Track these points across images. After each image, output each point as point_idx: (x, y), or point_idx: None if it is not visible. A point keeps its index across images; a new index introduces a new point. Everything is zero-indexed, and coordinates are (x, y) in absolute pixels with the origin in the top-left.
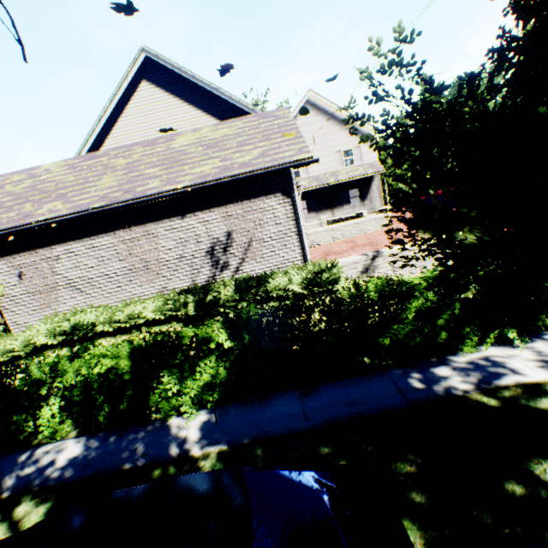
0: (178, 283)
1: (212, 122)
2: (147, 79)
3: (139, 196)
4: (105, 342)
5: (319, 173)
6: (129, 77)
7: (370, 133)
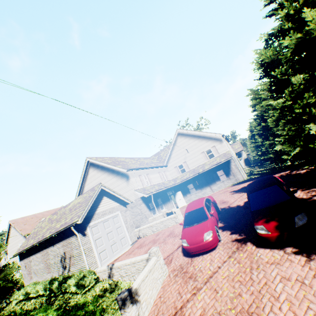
0: (55, 274)
1: (111, 176)
2: (91, 166)
3: (42, 239)
4: (32, 301)
5: (195, 166)
6: (85, 169)
7: (218, 136)
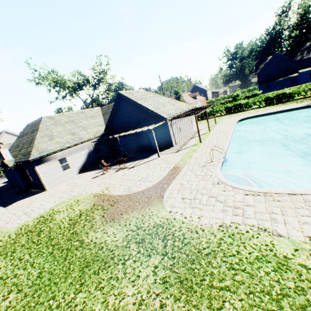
0: None
1: None
2: None
3: None
4: None
5: None
6: None
7: None
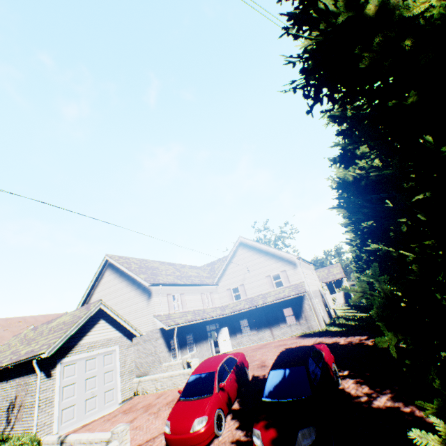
0: None
1: (130, 287)
2: (109, 267)
3: None
4: None
5: (255, 294)
6: (100, 269)
7: (292, 258)
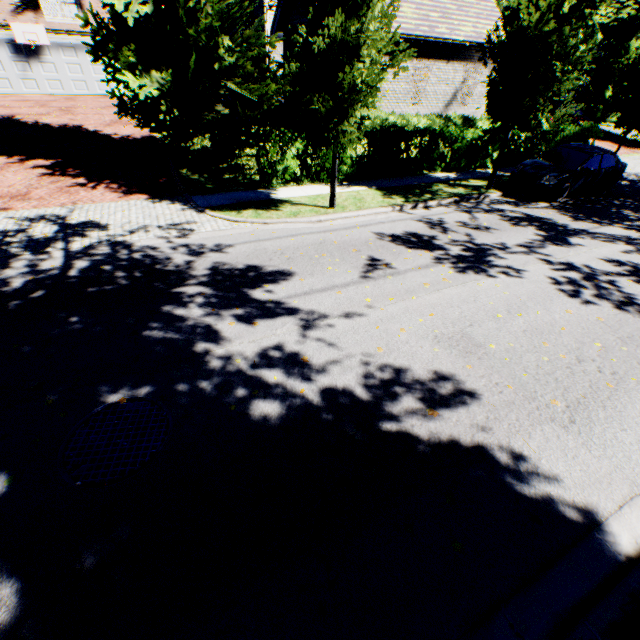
0: (425, 112)
1: None
2: None
3: (440, 37)
4: None
5: None
6: None
7: None
